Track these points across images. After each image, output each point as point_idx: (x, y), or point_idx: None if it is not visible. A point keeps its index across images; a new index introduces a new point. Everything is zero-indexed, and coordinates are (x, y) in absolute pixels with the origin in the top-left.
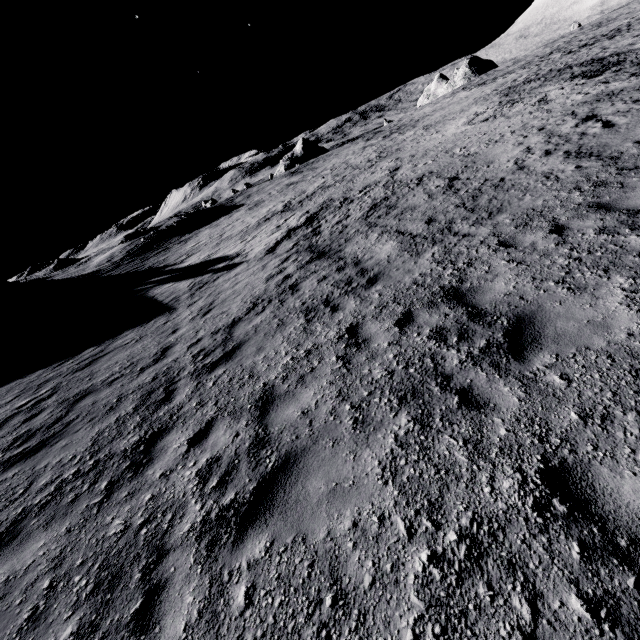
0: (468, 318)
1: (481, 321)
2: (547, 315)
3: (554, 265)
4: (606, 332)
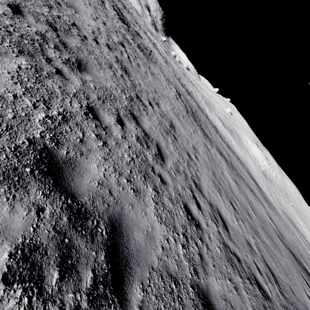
0: (70, 221)
1: (84, 228)
2: (128, 222)
3: (124, 159)
4: (155, 246)
